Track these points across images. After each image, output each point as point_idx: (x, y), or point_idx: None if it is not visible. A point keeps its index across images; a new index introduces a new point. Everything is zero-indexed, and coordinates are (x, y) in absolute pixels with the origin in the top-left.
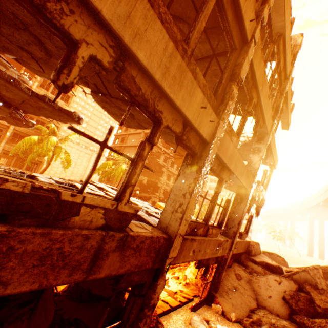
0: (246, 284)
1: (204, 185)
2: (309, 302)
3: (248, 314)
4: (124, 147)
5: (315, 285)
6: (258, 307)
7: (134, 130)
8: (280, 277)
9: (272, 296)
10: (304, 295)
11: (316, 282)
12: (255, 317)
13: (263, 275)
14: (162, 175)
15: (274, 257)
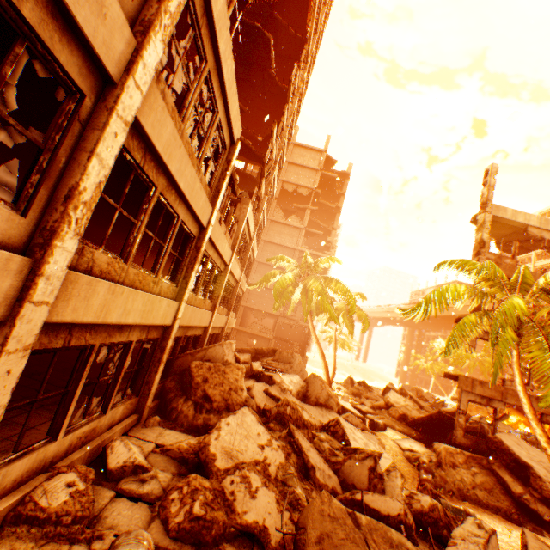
0: None
1: None
2: None
3: None
4: (264, 241)
5: None
6: None
7: (282, 216)
8: None
9: None
10: None
11: None
12: None
13: None
14: None
15: None
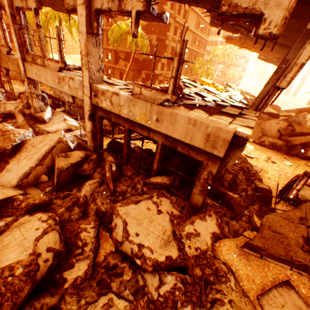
0: (257, 126)
1: (208, 33)
2: (291, 131)
3: (257, 139)
4: None
5: (298, 123)
6: (262, 135)
7: None
8: (279, 121)
9: (271, 130)
10: (290, 128)
11: (300, 121)
12: (261, 140)
13: (266, 120)
14: (164, 26)
15: (274, 107)
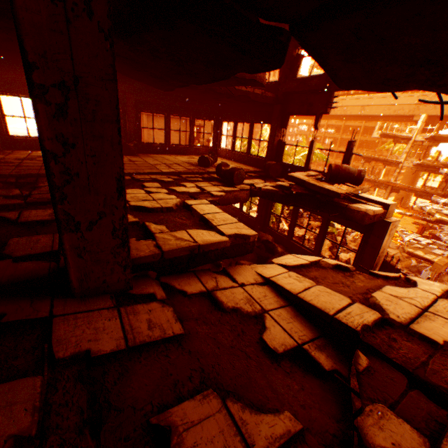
0: None
1: None
2: None
3: None
4: None
5: None
6: None
7: None
8: None
9: None
10: None
11: None
12: None
13: None
14: None
15: None
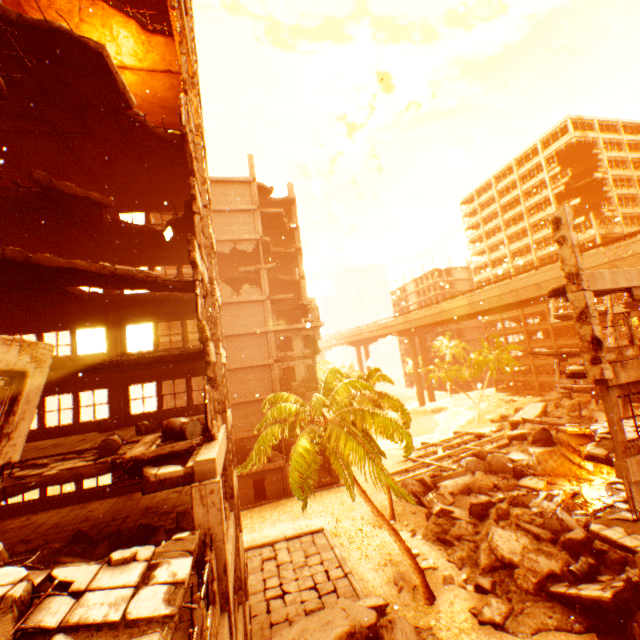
0: None
1: None
2: None
3: None
4: None
5: None
6: None
7: (231, 293)
8: None
9: None
10: None
11: None
12: None
13: None
14: None
15: None
